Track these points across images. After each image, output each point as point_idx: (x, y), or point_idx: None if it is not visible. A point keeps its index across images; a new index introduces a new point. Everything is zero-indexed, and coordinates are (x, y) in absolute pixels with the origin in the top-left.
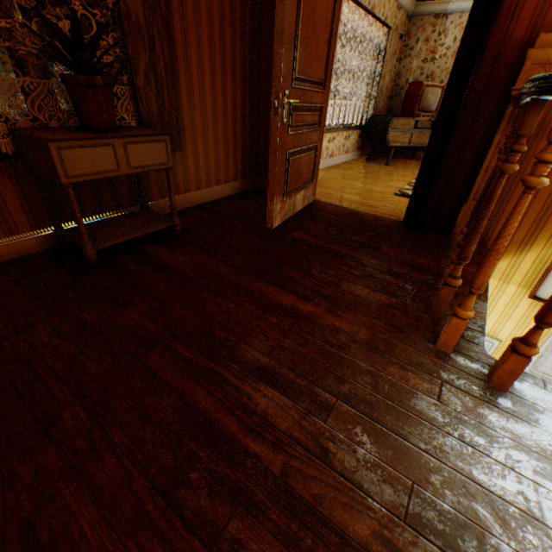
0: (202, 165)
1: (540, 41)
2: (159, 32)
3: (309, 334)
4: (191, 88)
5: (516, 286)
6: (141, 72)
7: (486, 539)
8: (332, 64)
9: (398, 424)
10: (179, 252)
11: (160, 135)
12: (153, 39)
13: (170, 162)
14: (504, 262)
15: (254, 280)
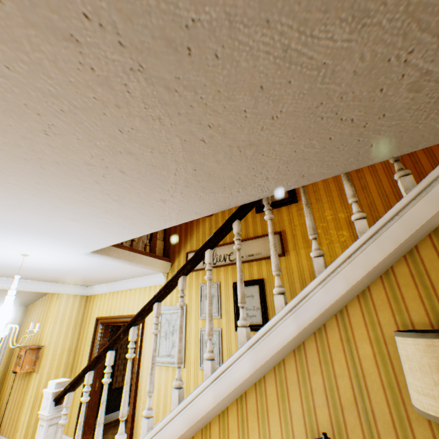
0: None
1: None
2: None
3: None
4: None
5: None
6: None
7: None
8: None
9: None
10: None
11: None
12: None
13: None
14: (177, 262)
15: None
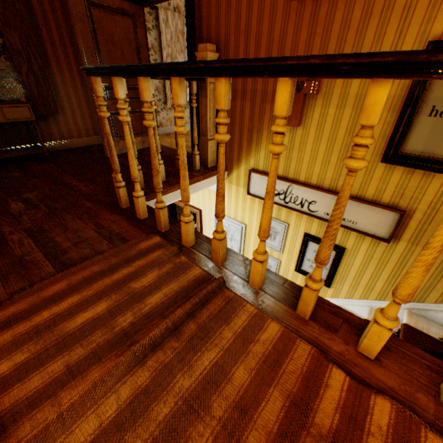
0: (81, 123)
1: (199, 48)
2: (34, 53)
3: (64, 191)
4: (65, 80)
5: (243, 188)
6: (25, 73)
7: (47, 234)
8: (148, 62)
9: (60, 213)
10: (43, 165)
11: (24, 104)
12: (30, 56)
13: (34, 118)
14: (235, 174)
15: (66, 175)
